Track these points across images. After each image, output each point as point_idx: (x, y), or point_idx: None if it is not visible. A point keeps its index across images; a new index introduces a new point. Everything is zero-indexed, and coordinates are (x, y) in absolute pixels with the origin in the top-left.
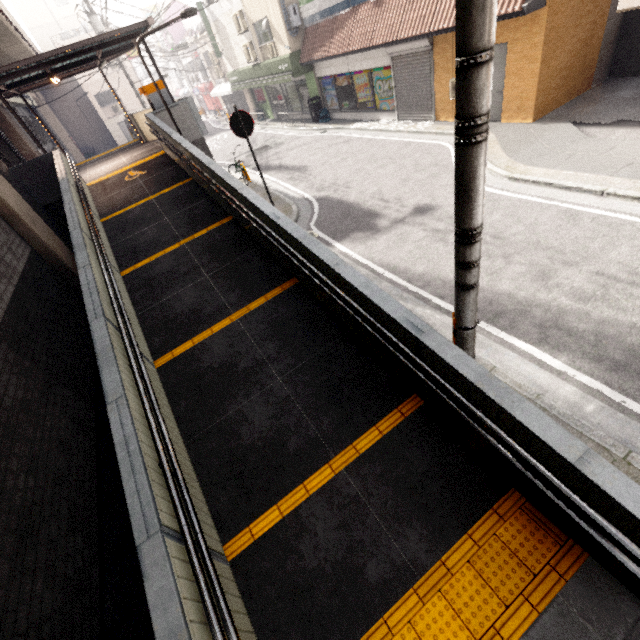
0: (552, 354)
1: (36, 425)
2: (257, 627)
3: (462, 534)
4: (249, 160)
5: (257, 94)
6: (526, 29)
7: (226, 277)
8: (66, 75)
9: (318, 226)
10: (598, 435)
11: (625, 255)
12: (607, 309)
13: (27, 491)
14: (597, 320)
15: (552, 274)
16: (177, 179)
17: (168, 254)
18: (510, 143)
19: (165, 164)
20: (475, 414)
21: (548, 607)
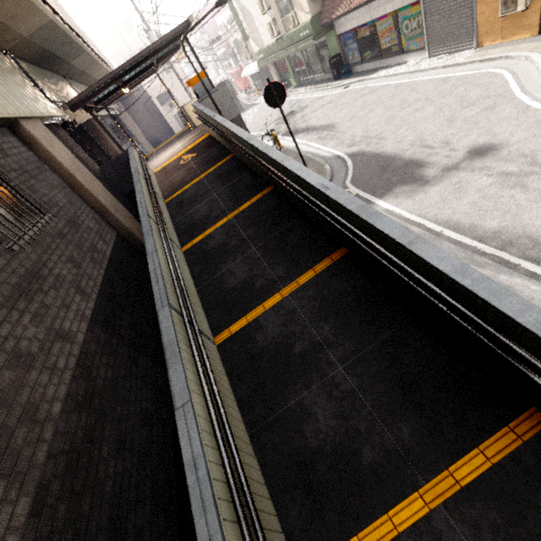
0: None
1: (123, 402)
2: None
3: None
4: (278, 127)
5: (280, 66)
6: None
7: (272, 249)
8: (134, 85)
9: (354, 183)
10: None
11: None
12: None
13: (116, 477)
14: None
15: None
16: (221, 156)
17: (218, 228)
18: None
19: (210, 144)
20: None
21: None
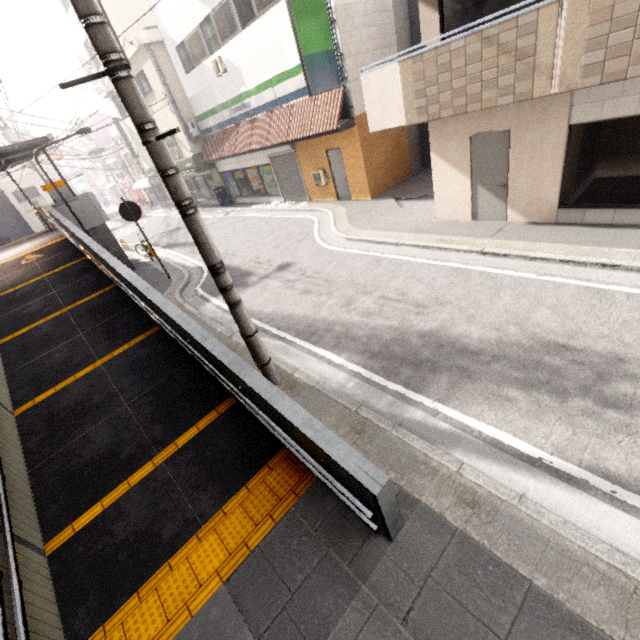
0: (338, 354)
1: None
2: (61, 599)
3: (241, 487)
4: (160, 240)
5: None
6: (348, 140)
7: (98, 333)
8: None
9: (203, 287)
10: (345, 400)
11: (400, 283)
12: (379, 319)
13: None
14: (371, 327)
15: (354, 301)
16: (72, 259)
17: (49, 321)
18: (353, 214)
19: (64, 247)
20: (230, 387)
21: (283, 517)
